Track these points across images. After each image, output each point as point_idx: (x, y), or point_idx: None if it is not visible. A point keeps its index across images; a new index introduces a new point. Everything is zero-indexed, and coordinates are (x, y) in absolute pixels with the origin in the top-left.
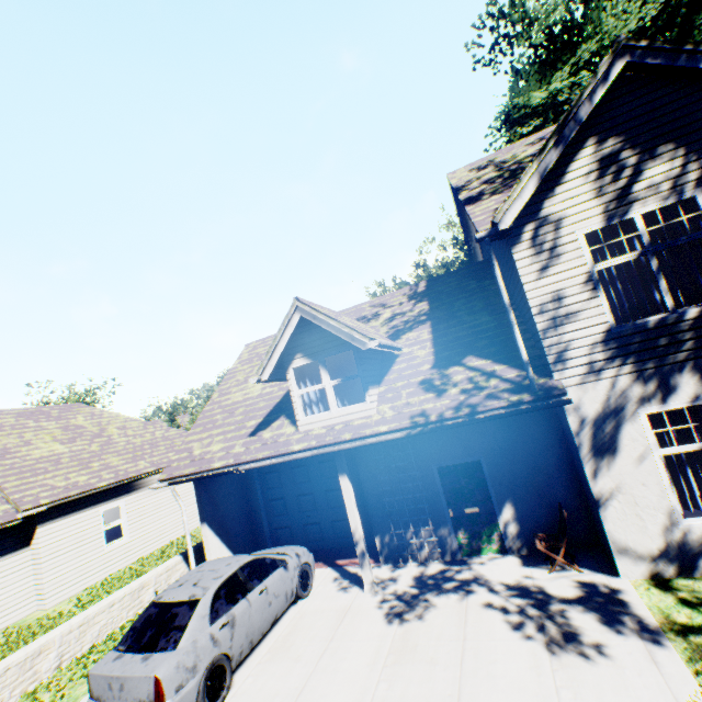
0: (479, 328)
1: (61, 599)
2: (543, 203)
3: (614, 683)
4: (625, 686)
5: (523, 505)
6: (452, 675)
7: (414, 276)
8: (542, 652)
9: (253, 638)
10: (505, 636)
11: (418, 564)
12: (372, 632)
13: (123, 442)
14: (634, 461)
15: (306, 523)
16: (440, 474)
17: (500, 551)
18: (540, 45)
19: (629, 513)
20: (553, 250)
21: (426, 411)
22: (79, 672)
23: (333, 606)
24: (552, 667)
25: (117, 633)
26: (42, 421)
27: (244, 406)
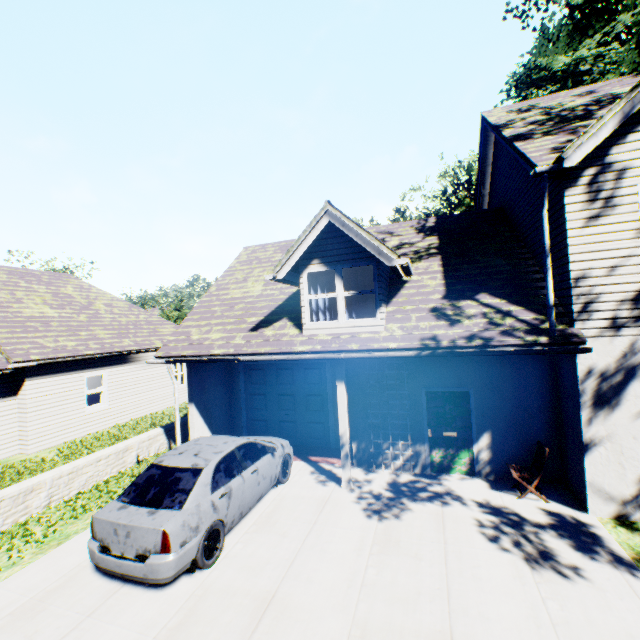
0: (493, 269)
1: (43, 448)
2: (611, 149)
3: (598, 603)
4: (609, 606)
5: (501, 437)
6: (438, 571)
7: (392, 221)
8: (523, 565)
9: (243, 511)
10: (484, 546)
11: (389, 472)
12: (354, 523)
13: (109, 318)
14: (631, 416)
15: (283, 420)
16: (427, 397)
17: (468, 473)
18: (577, 6)
19: (612, 461)
20: (608, 200)
21: (437, 337)
22: (68, 513)
23: (313, 494)
24: (535, 579)
25: (102, 485)
26: (33, 283)
27: (243, 303)
